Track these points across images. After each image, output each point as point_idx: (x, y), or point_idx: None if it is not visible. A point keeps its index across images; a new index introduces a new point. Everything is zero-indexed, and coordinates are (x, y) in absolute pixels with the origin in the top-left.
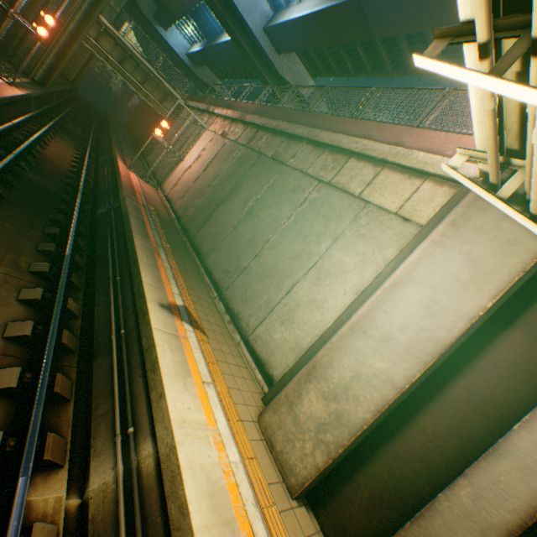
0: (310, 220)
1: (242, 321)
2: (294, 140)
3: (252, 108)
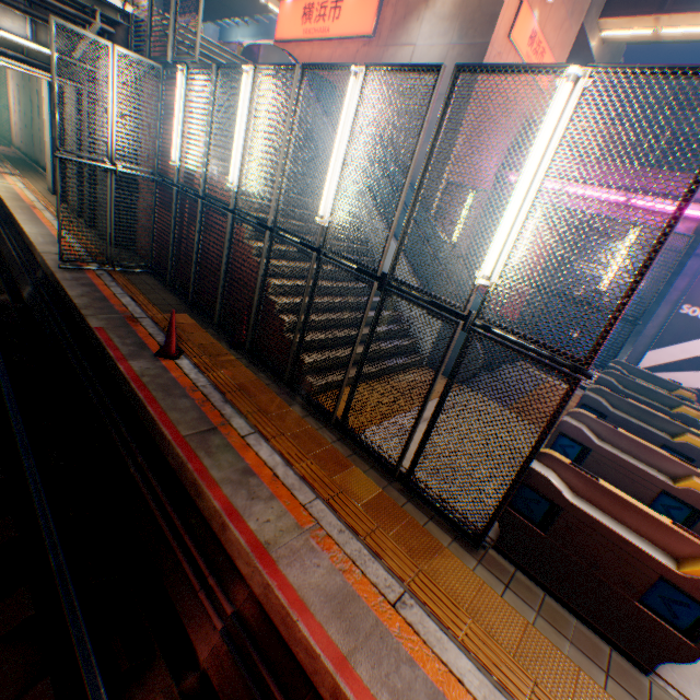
0: None
1: None
2: None
3: None
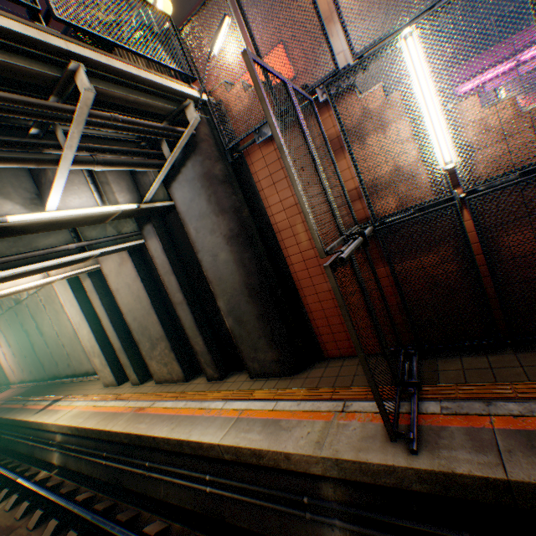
0: (53, 309)
1: (90, 370)
2: None
3: None
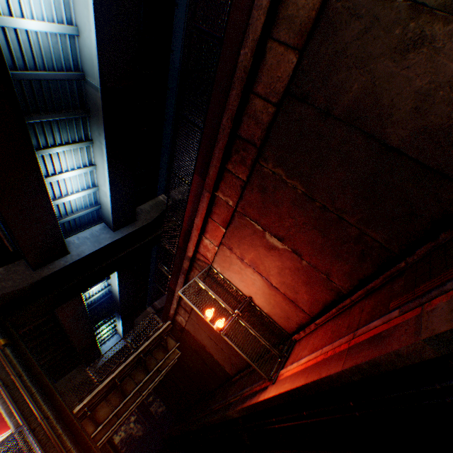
0: None
1: None
2: (277, 4)
3: (195, 188)
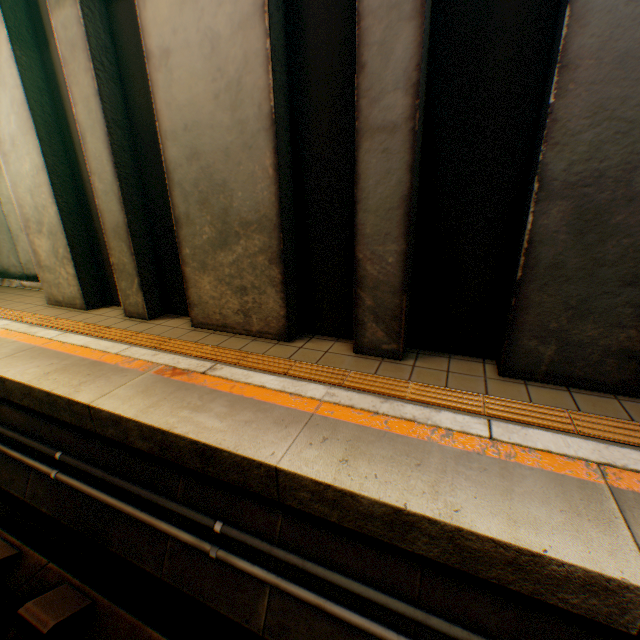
0: None
1: (12, 269)
2: None
3: None
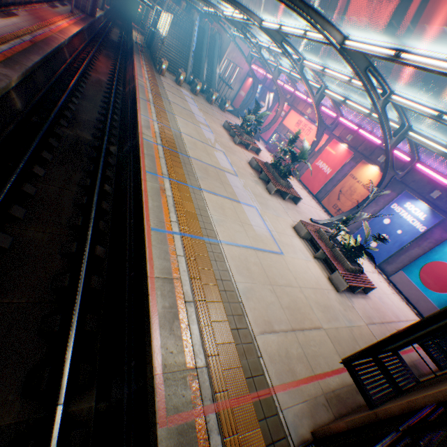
0: None
1: None
2: None
3: None
